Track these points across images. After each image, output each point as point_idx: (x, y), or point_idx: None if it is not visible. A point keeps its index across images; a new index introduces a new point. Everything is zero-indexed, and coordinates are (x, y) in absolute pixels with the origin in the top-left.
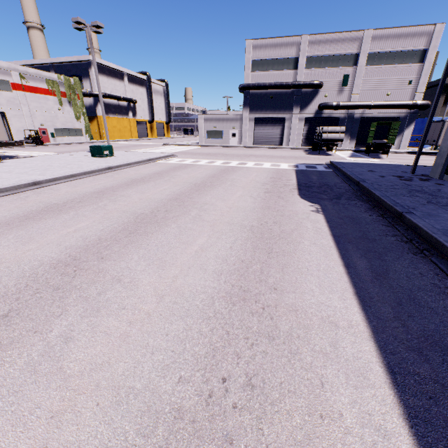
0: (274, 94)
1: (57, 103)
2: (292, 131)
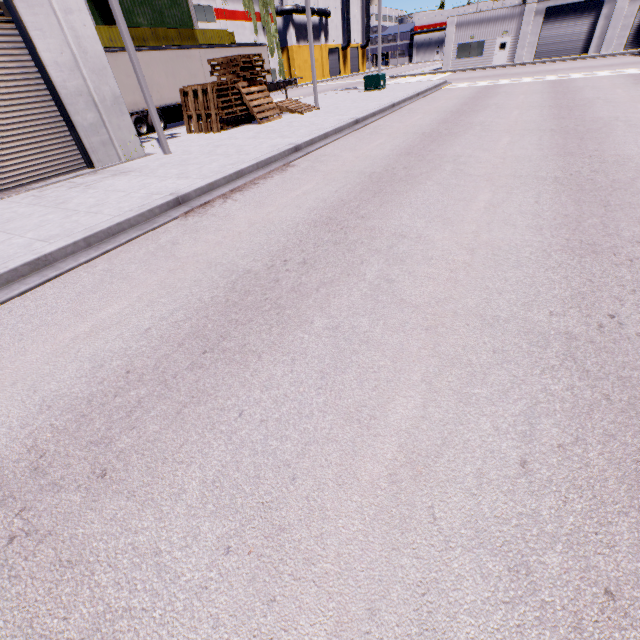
0: None
1: (252, 33)
2: (613, 24)
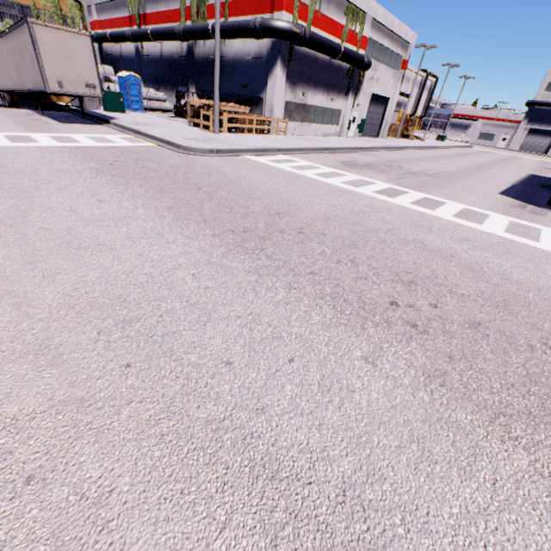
0: None
1: None
2: None
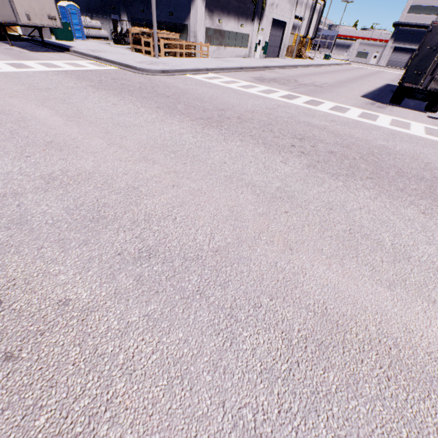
0: (415, 32)
1: None
2: None
